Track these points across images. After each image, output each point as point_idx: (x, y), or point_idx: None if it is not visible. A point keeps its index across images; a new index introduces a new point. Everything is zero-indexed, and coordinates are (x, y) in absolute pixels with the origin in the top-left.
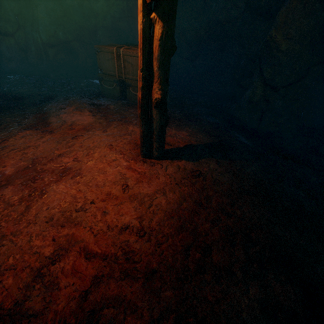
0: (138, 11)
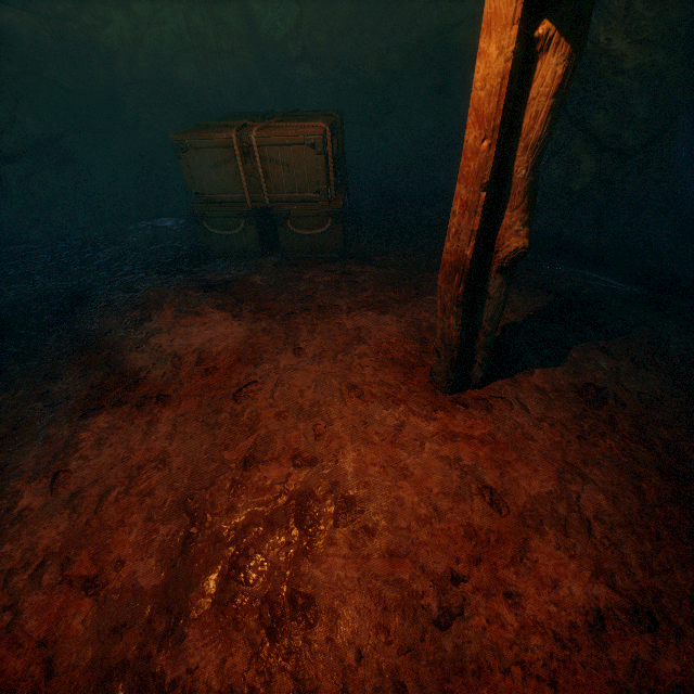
0: (484, 22)
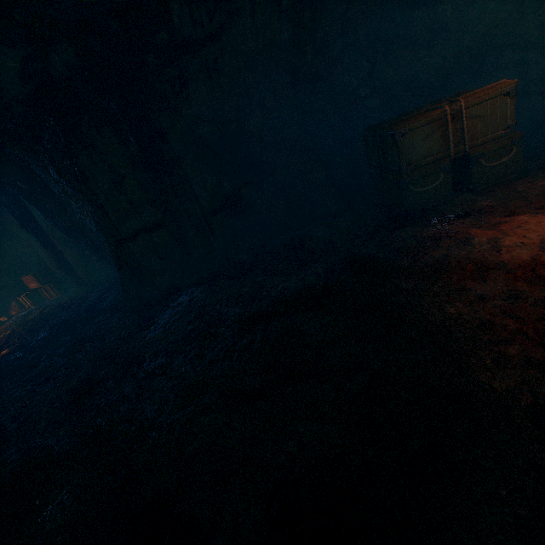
0: None
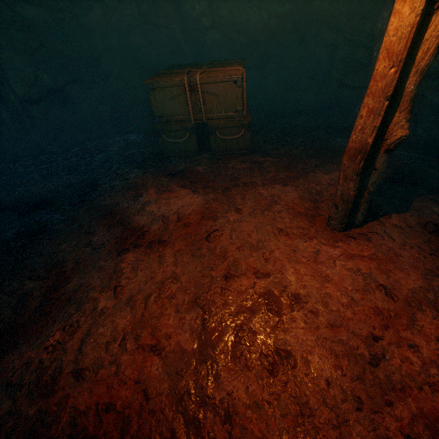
0: None
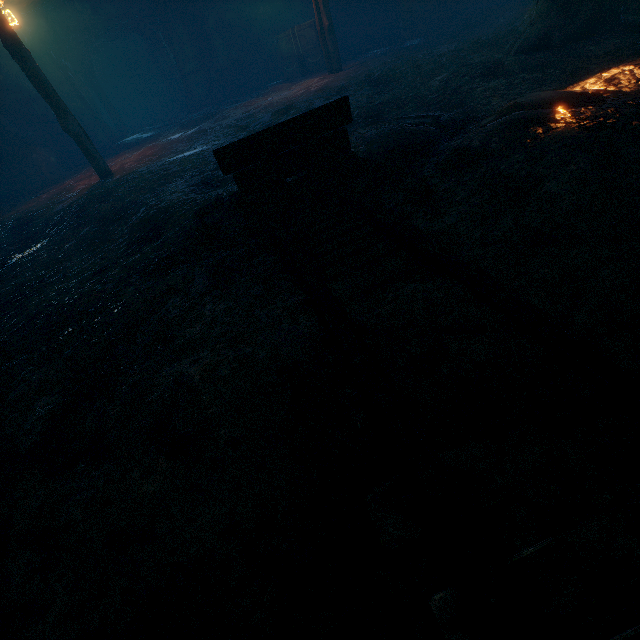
0: None
